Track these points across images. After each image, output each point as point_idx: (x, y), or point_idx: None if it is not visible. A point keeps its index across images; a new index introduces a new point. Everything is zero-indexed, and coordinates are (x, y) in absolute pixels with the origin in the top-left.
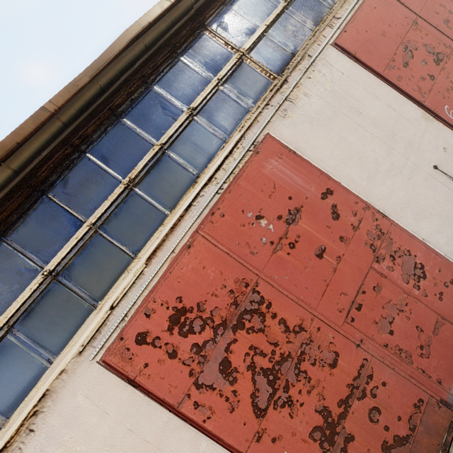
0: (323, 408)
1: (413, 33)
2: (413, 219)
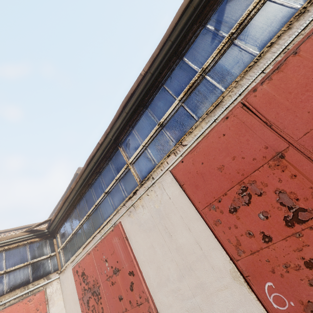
0: None
1: (267, 171)
2: None
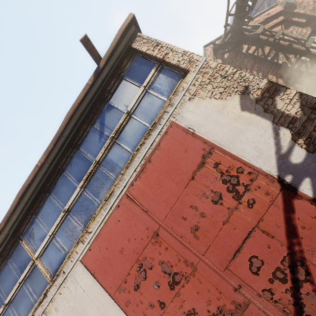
0: None
1: (152, 248)
2: None
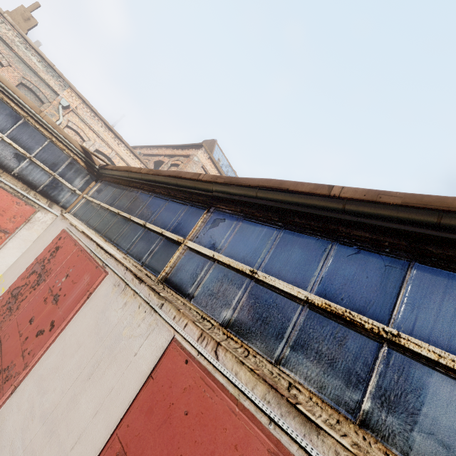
0: None
1: None
2: None
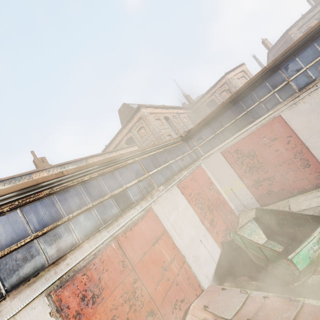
0: (259, 178)
1: None
2: (319, 152)
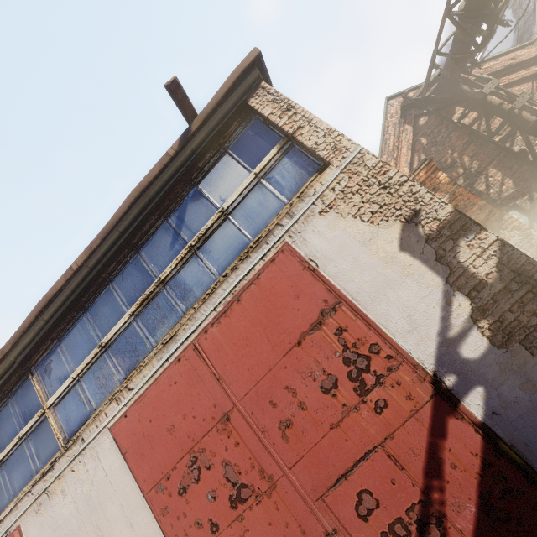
0: None
1: (216, 437)
2: None
